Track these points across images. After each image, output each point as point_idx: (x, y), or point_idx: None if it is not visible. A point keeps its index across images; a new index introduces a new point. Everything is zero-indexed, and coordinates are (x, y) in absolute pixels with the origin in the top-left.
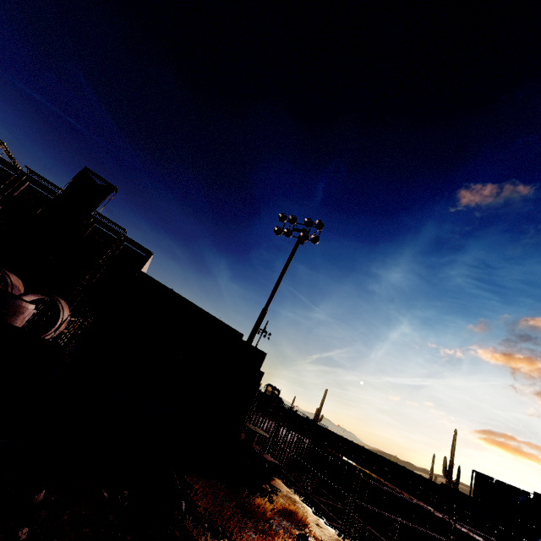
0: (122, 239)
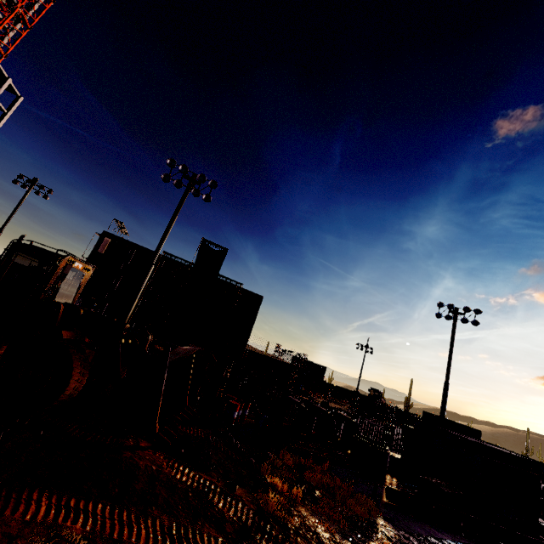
0: (238, 291)
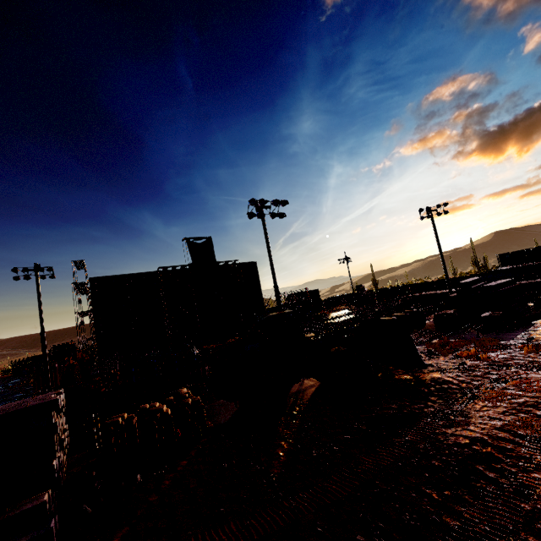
0: (236, 267)
